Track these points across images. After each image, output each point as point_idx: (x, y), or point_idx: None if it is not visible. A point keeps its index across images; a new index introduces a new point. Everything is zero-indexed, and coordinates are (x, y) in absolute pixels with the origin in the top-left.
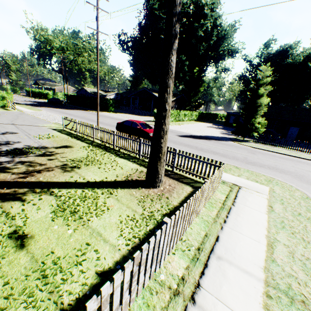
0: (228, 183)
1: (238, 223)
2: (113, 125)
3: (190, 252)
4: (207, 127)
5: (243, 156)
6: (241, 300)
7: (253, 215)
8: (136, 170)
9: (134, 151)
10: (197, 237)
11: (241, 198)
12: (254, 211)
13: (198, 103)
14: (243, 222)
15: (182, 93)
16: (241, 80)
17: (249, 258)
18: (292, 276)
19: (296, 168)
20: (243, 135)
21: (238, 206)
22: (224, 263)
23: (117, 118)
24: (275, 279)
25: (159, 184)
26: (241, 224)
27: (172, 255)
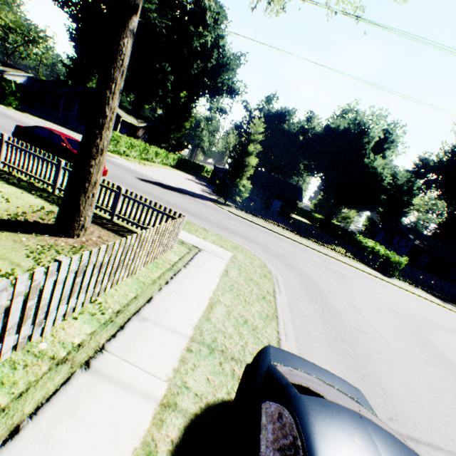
0: (188, 245)
1: (184, 285)
2: (10, 130)
3: (104, 316)
4: (186, 178)
5: (218, 220)
6: (156, 357)
7: (205, 278)
8: (41, 208)
9: (44, 179)
10: (121, 300)
11: (198, 260)
12: (207, 274)
13: (181, 143)
14: (189, 285)
15: (160, 121)
16: (237, 131)
17: (182, 318)
18: (222, 331)
19: (267, 240)
20: (226, 197)
21: (191, 269)
22: (149, 324)
23: (23, 121)
24: (203, 335)
25: (80, 233)
26: (187, 286)
27: (72, 321)
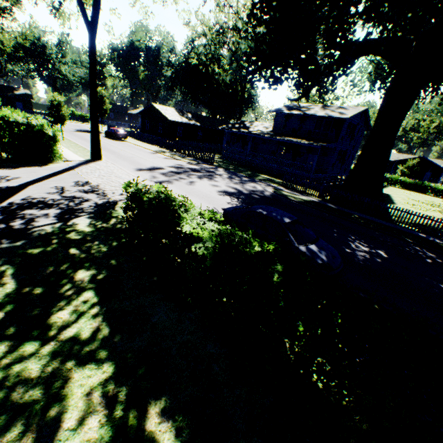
0: None
1: None
2: None
3: None
4: None
5: None
6: None
7: None
8: None
9: None
10: None
11: None
12: None
13: None
14: None
15: None
16: None
17: None
18: None
19: None
20: None
21: None
22: None
23: None
24: None
25: None
26: None
27: None
